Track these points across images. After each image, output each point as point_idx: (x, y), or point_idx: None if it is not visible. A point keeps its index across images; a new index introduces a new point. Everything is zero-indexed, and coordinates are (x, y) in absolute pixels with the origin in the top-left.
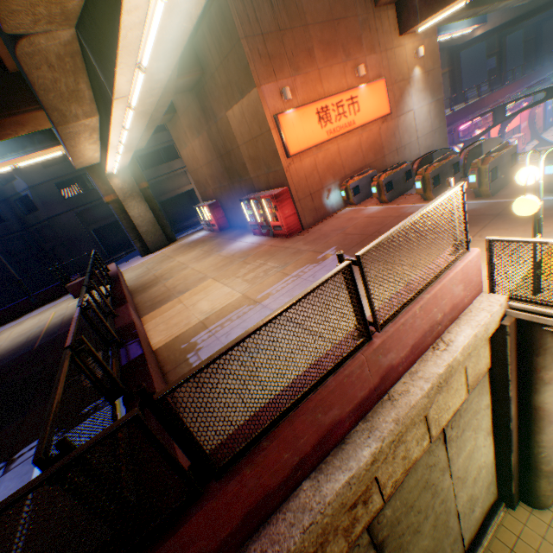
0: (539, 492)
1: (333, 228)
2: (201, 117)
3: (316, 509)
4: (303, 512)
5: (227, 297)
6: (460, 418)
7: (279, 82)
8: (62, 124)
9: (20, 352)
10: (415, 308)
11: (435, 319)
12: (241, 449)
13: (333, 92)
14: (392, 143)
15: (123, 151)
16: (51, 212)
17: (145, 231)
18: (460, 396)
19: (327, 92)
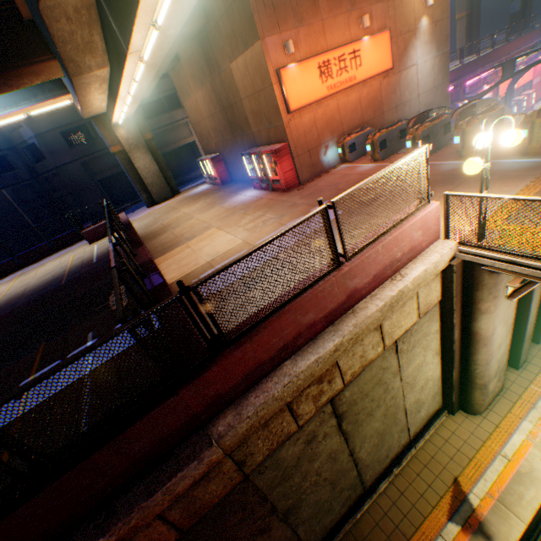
0: (473, 401)
1: (327, 184)
2: (205, 68)
3: (293, 374)
4: (284, 376)
5: (230, 243)
6: (411, 337)
7: (282, 34)
8: (77, 76)
9: (49, 287)
10: (378, 247)
11: (395, 257)
12: (244, 331)
13: (336, 44)
14: (392, 100)
15: (130, 102)
16: (58, 161)
17: (150, 182)
18: (412, 319)
19: (330, 44)
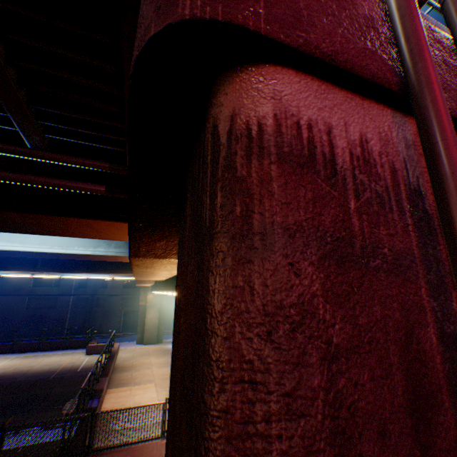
0: None
1: None
2: None
3: None
4: None
5: (151, 399)
6: None
7: None
8: (139, 283)
9: (43, 375)
10: None
11: None
12: (102, 448)
13: None
14: None
15: None
16: (112, 291)
17: (148, 328)
18: None
19: None
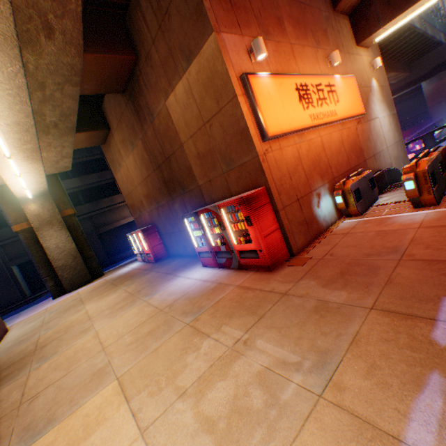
0: None
1: (362, 250)
2: (135, 123)
3: None
4: None
5: None
6: None
7: (245, 38)
8: None
9: None
10: None
11: None
12: None
13: (308, 74)
14: (369, 147)
15: (16, 155)
16: None
17: (62, 264)
18: None
19: (302, 72)
